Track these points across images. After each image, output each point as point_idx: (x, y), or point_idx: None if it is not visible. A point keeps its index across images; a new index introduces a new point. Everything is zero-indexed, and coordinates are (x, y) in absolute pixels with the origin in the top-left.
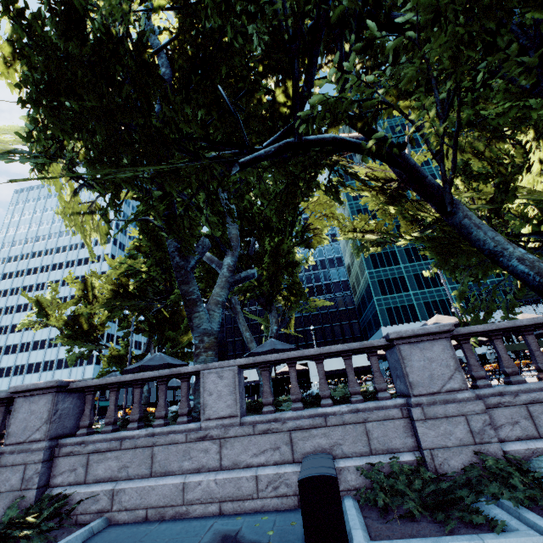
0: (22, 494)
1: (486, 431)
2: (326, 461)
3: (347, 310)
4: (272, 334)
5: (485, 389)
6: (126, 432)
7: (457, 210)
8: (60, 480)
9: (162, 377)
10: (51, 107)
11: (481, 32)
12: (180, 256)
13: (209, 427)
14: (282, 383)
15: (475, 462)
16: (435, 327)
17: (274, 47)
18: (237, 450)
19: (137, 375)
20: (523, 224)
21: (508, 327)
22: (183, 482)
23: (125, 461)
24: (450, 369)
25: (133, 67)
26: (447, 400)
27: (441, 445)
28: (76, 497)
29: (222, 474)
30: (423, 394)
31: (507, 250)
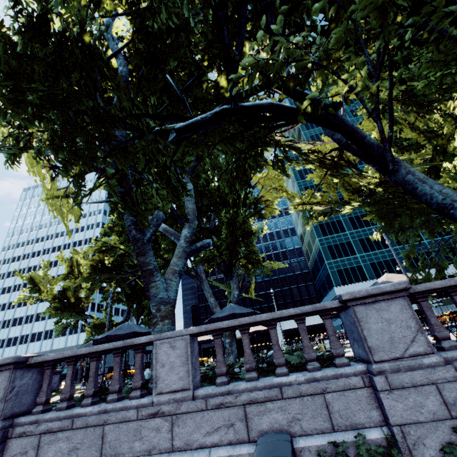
0: None
1: None
2: (282, 445)
3: (302, 273)
4: (234, 299)
5: (453, 351)
6: (79, 409)
7: (399, 168)
8: None
9: (116, 349)
10: (11, 99)
11: None
12: (136, 229)
13: (161, 402)
14: None
15: None
16: (390, 286)
17: (215, 38)
18: (189, 427)
19: (92, 348)
20: None
21: None
22: None
23: (75, 443)
24: (412, 331)
25: (77, 52)
26: (412, 366)
27: (412, 420)
28: None
29: (173, 456)
30: (385, 359)
31: None
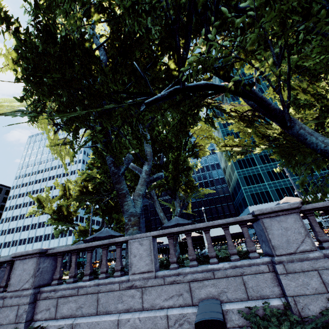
0: (16, 326)
1: None
2: (215, 306)
3: (225, 196)
4: (177, 214)
5: None
6: (81, 283)
7: (294, 124)
8: (40, 316)
9: (104, 245)
10: (35, 82)
11: (300, 3)
12: (114, 166)
13: (135, 279)
14: (186, 245)
15: None
16: (287, 205)
17: (166, 36)
18: (153, 295)
19: (88, 244)
20: None
21: None
22: (118, 319)
23: (80, 303)
24: (302, 235)
25: (80, 53)
26: (302, 259)
27: (301, 293)
28: (49, 328)
29: (144, 314)
30: (283, 254)
31: None
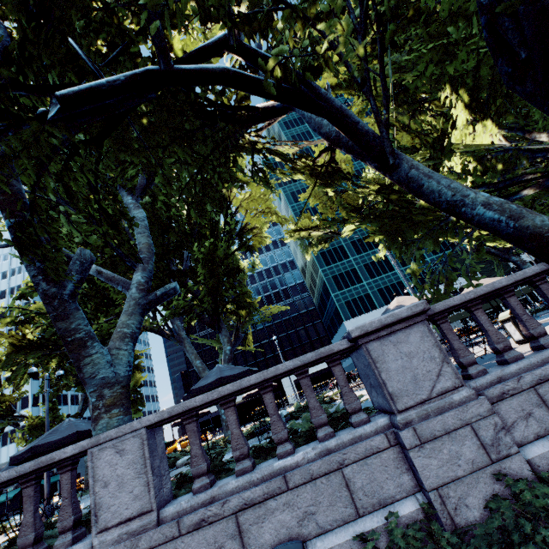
0: None
1: (501, 439)
2: None
3: (308, 311)
4: (226, 356)
5: (481, 377)
6: None
7: (401, 162)
8: None
9: (24, 477)
10: None
11: None
12: (47, 281)
13: (107, 543)
14: (252, 405)
15: (505, 498)
16: (406, 310)
17: None
18: None
19: None
20: (470, 175)
21: (488, 291)
22: None
23: None
24: (436, 362)
25: None
26: (442, 408)
27: (450, 478)
28: None
29: None
30: (410, 405)
31: (469, 197)
